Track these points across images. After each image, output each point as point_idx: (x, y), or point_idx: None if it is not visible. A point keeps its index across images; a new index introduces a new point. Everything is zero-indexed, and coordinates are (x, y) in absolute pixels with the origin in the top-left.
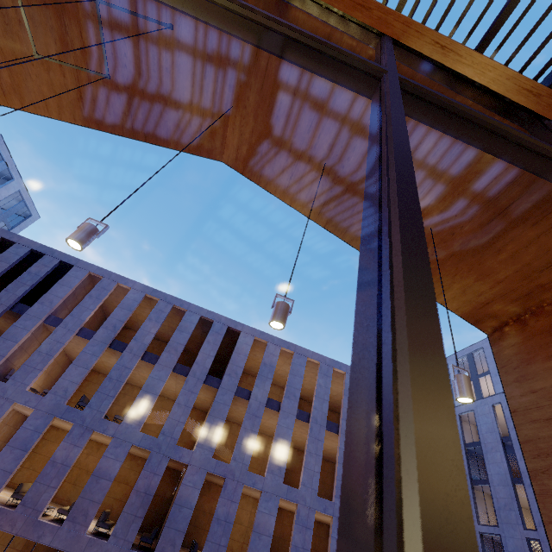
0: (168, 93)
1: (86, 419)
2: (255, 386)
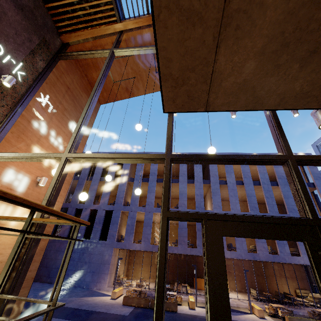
0: None
1: None
2: (227, 177)
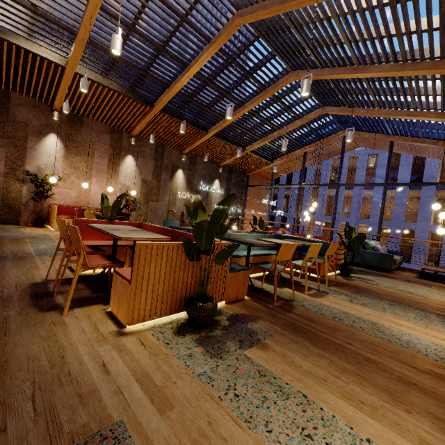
0: (335, 149)
1: (352, 220)
2: None
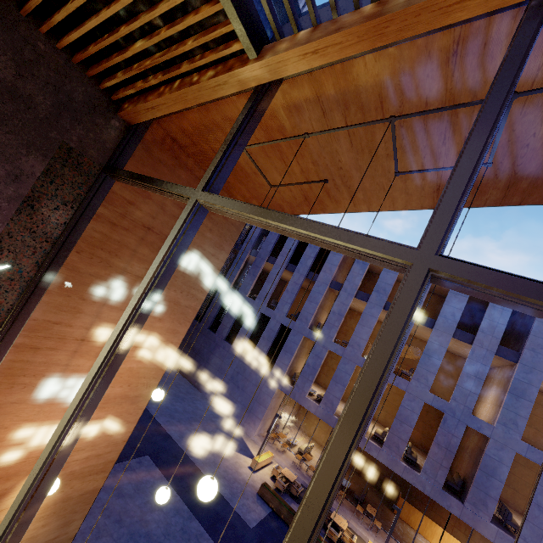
0: None
1: None
2: None
